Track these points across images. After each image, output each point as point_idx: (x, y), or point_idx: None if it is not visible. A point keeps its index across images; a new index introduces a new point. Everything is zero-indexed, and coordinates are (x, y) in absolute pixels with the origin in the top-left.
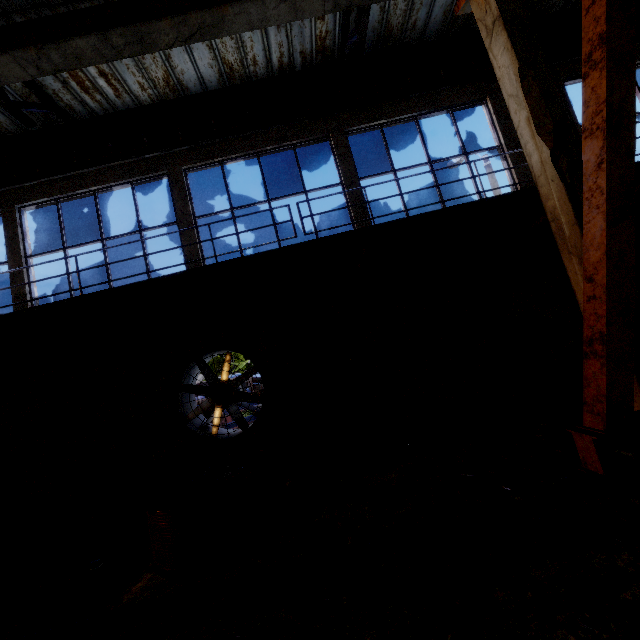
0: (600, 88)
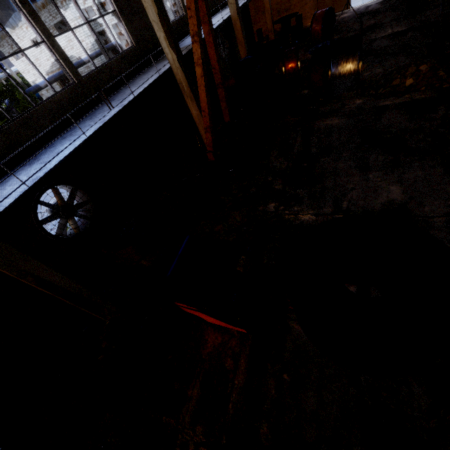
0: (199, 51)
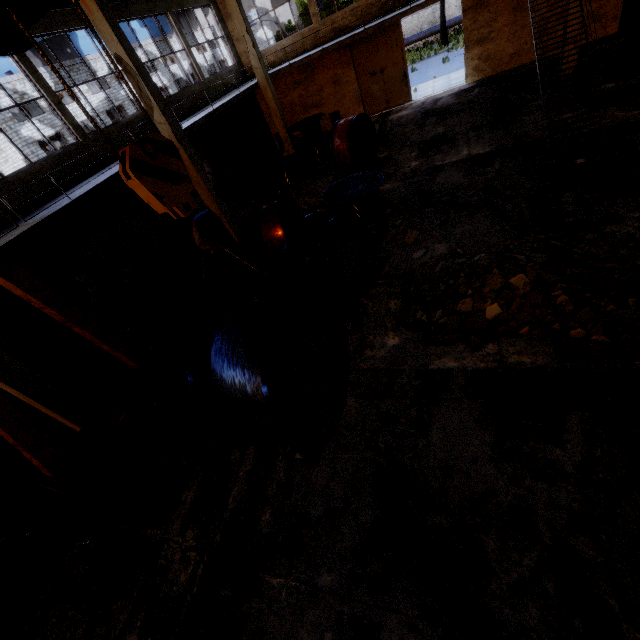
0: None
